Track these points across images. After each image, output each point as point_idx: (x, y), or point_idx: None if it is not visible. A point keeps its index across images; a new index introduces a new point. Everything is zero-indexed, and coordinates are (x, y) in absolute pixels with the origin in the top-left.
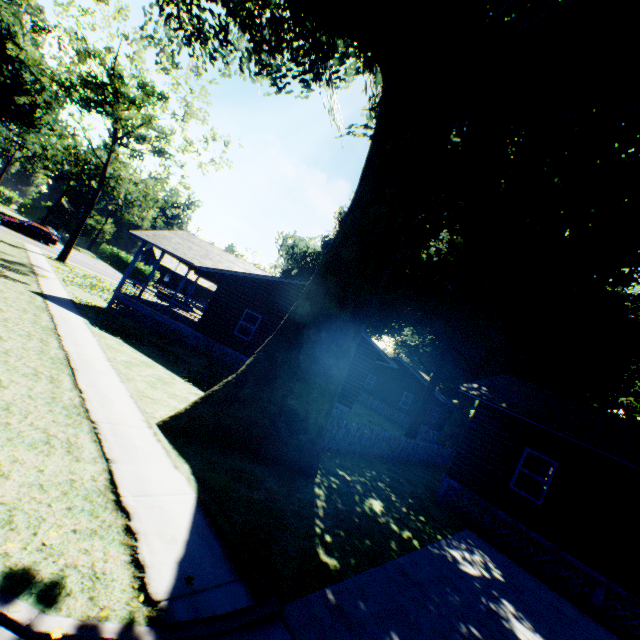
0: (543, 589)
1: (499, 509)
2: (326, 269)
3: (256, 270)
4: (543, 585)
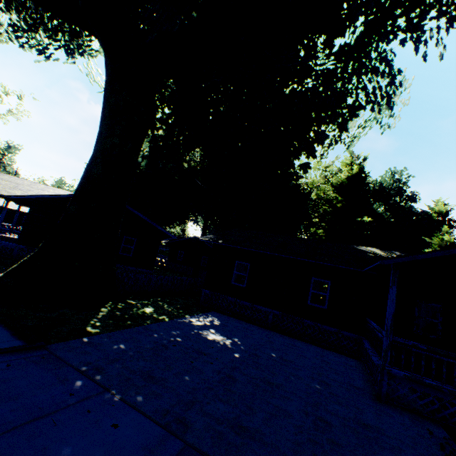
0: (244, 324)
1: (228, 296)
2: (84, 180)
3: (66, 192)
4: (246, 323)
